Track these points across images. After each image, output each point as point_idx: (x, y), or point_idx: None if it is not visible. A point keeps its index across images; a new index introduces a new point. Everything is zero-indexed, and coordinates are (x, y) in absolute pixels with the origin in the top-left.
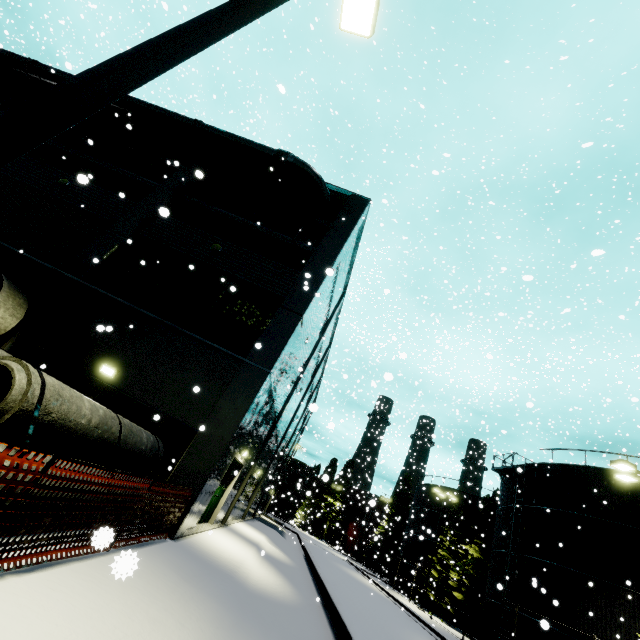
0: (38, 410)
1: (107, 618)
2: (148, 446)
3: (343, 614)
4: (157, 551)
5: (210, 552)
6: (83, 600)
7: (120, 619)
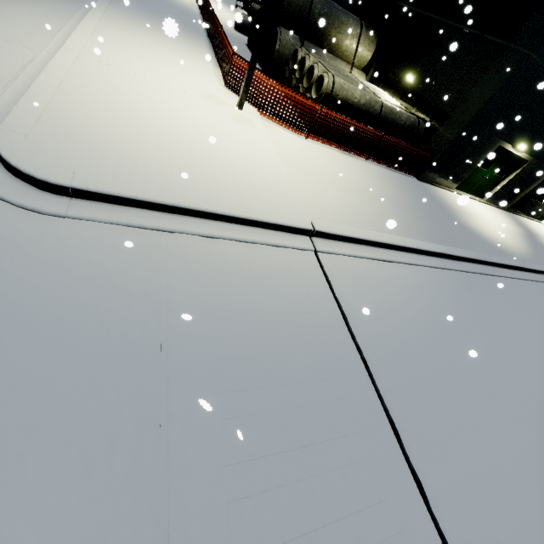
0: (332, 93)
1: (340, 163)
2: (407, 123)
3: (526, 263)
4: (396, 175)
5: (445, 197)
6: (337, 158)
7: (345, 165)
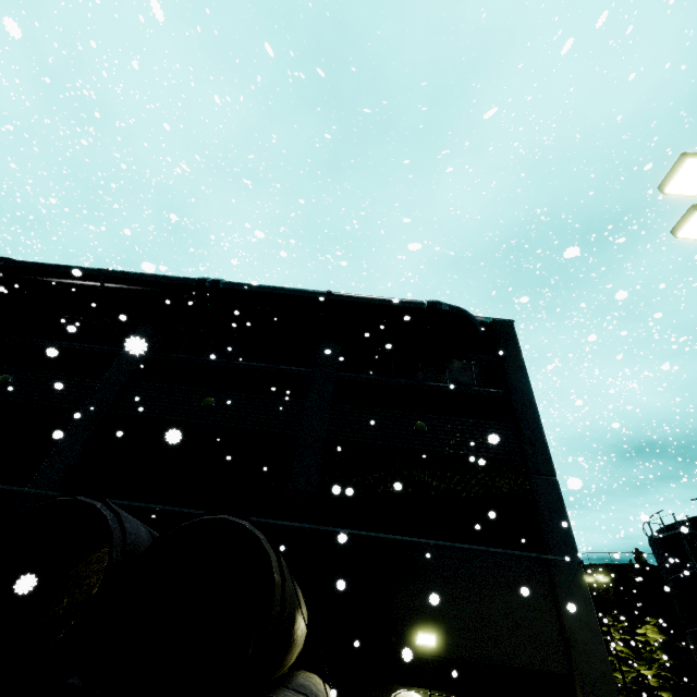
0: None
1: None
2: None
3: None
4: None
5: None
6: None
7: None
